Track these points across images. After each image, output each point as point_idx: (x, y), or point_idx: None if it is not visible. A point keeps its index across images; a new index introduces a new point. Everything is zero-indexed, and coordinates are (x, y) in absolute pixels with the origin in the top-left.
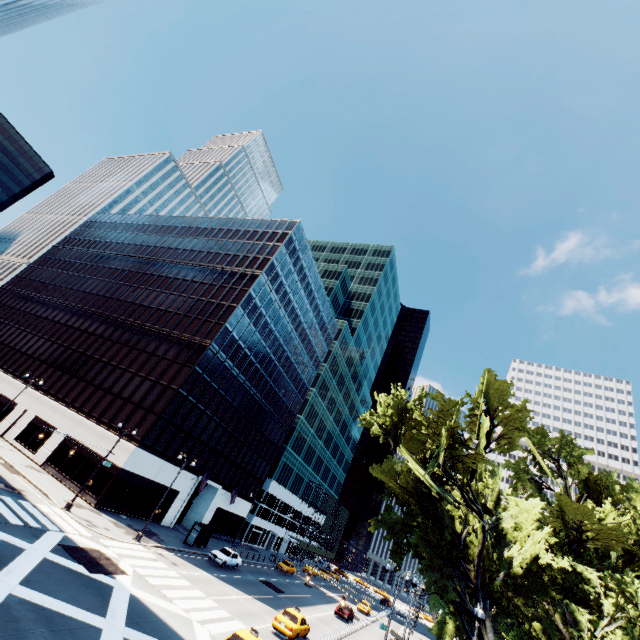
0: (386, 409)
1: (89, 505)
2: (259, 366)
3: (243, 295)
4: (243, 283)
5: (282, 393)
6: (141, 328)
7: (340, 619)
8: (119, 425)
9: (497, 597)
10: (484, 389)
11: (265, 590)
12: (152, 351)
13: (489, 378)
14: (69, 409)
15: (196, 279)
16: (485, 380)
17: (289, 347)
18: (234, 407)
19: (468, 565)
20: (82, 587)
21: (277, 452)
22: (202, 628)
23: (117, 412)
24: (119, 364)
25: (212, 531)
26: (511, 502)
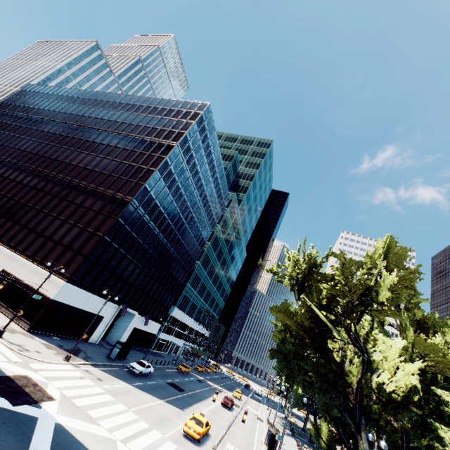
0: (293, 262)
1: (23, 329)
2: (170, 222)
3: (160, 161)
4: (160, 151)
5: (186, 244)
6: (70, 183)
7: (225, 407)
8: (48, 264)
9: (374, 417)
10: (382, 250)
11: (172, 392)
12: (80, 203)
13: (389, 241)
14: (5, 247)
15: (119, 145)
16: (386, 242)
17: (194, 209)
18: (149, 253)
19: (346, 387)
20: (0, 427)
21: (180, 288)
22: (125, 448)
23: (48, 252)
24: (50, 212)
25: (130, 347)
26: (378, 338)
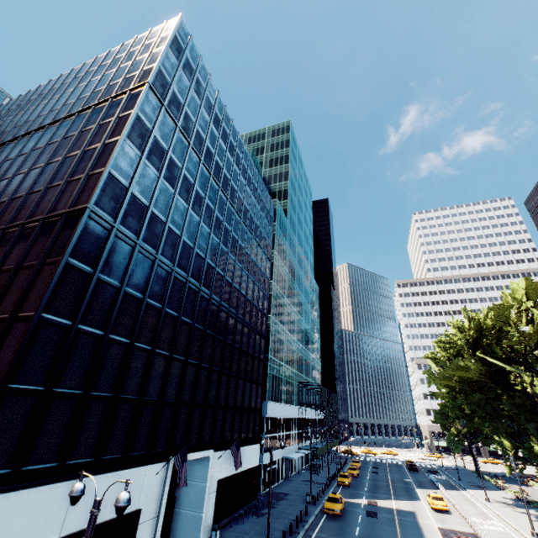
0: None
1: None
2: (201, 253)
3: (126, 120)
4: (120, 108)
5: (243, 290)
6: None
7: None
8: None
9: None
10: None
11: None
12: None
13: None
14: None
15: (40, 144)
16: None
17: (231, 224)
18: (186, 324)
19: None
20: None
21: (262, 367)
22: None
23: None
24: None
25: None
26: None
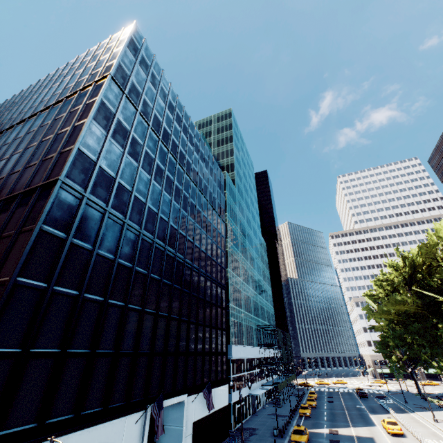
0: None
1: None
2: (164, 217)
3: (92, 105)
4: (87, 97)
5: (203, 247)
6: None
7: None
8: None
9: None
10: None
11: None
12: None
13: None
14: None
15: (21, 134)
16: None
17: (189, 192)
18: (155, 280)
19: None
20: None
21: (225, 314)
22: None
23: None
24: None
25: None
26: None
